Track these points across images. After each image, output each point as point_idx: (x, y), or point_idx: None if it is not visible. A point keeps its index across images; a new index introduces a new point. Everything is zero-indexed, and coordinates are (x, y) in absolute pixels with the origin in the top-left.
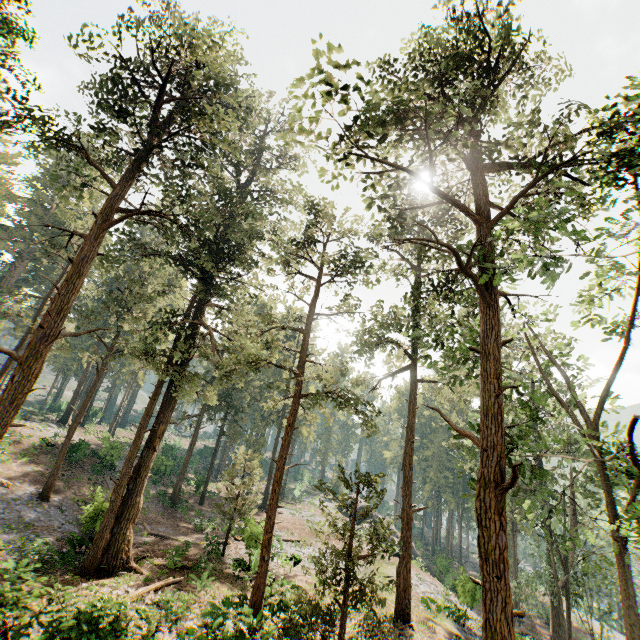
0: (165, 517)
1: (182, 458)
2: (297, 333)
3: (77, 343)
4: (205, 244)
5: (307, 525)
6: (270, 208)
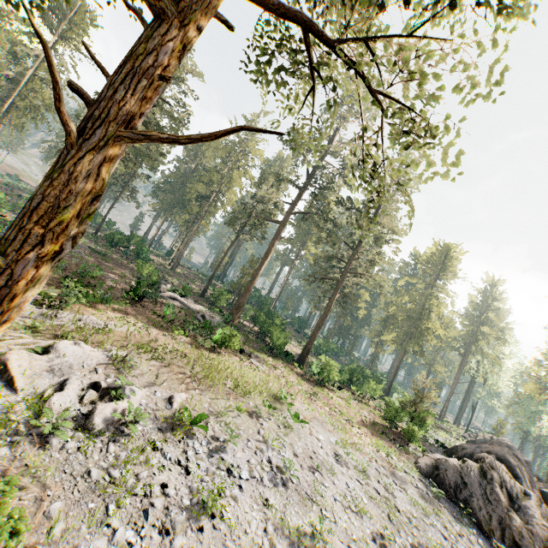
0: None
1: None
2: None
3: None
4: None
5: None
6: None
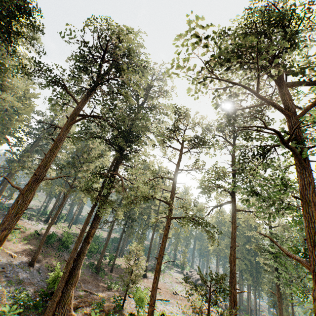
0: (92, 279)
1: (103, 243)
2: (164, 179)
3: (57, 181)
4: (121, 132)
5: (168, 289)
6: (153, 115)
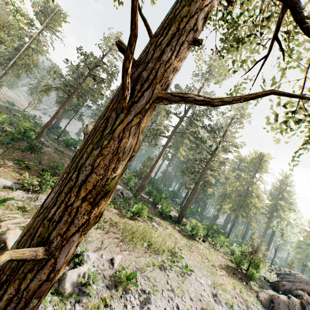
0: None
1: None
2: None
3: None
4: None
5: None
6: None
